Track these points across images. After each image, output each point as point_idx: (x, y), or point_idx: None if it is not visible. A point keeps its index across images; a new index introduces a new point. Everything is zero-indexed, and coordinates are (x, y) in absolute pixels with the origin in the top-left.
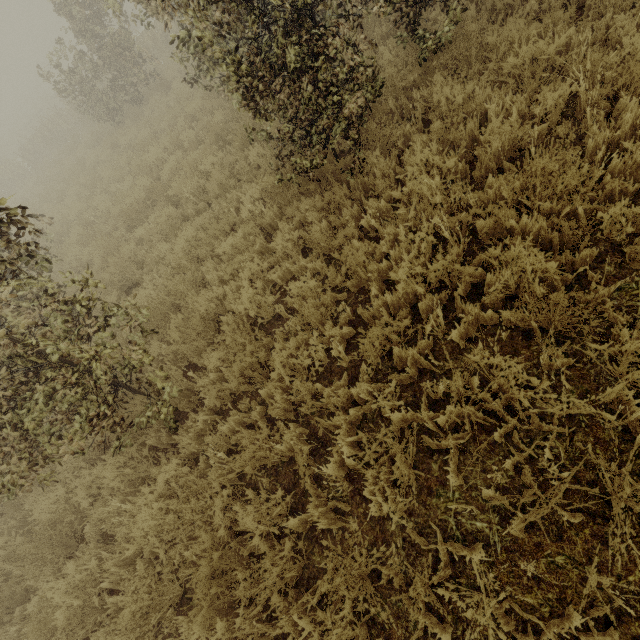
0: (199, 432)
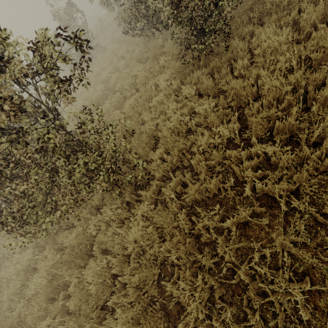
0: (154, 191)
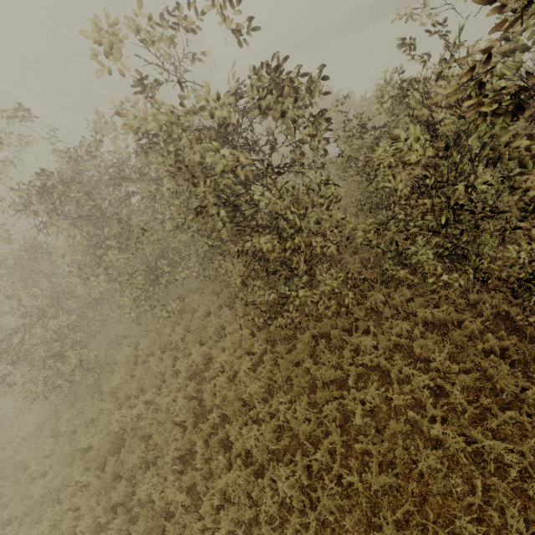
0: None
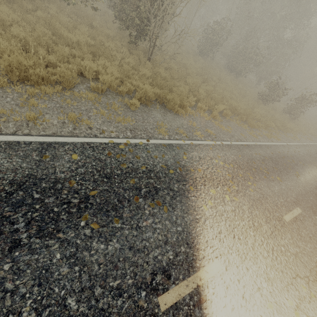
0: None
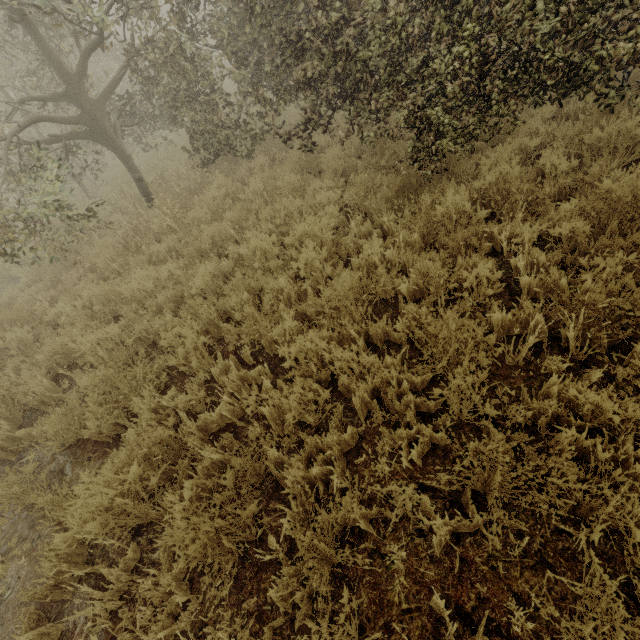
0: None
